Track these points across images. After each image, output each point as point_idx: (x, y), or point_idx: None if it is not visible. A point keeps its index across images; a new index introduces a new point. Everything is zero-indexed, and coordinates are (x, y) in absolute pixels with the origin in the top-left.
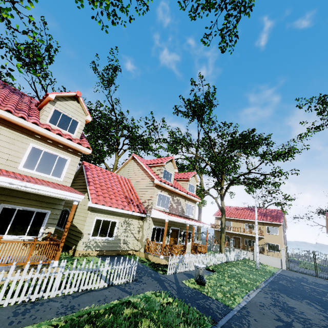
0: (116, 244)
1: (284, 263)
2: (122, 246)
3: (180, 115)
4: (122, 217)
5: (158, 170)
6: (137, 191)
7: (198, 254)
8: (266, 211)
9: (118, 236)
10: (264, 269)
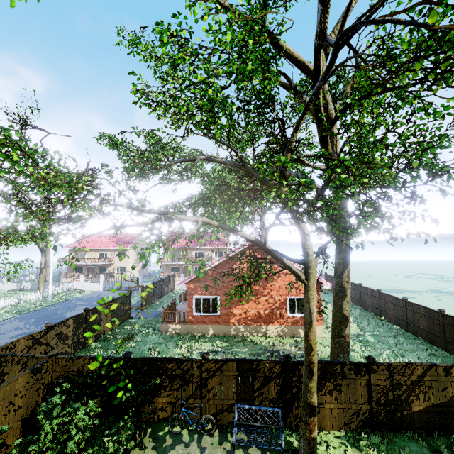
0: None
1: (101, 286)
2: None
3: None
4: None
5: None
6: None
7: None
8: (124, 236)
9: None
10: (59, 299)
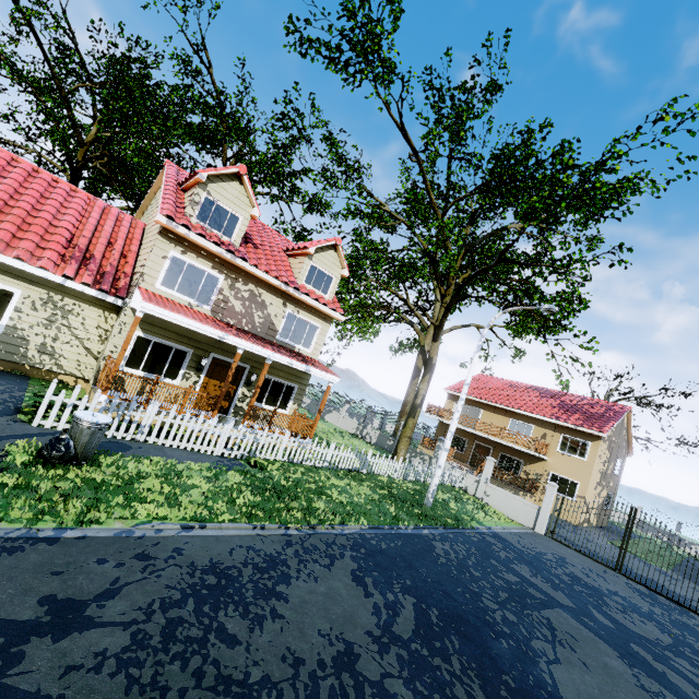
0: (9, 347)
1: (544, 519)
2: (36, 359)
3: (309, 54)
4: (39, 288)
5: (189, 196)
6: (141, 251)
7: (215, 419)
8: (579, 401)
9: (18, 328)
10: (448, 512)
